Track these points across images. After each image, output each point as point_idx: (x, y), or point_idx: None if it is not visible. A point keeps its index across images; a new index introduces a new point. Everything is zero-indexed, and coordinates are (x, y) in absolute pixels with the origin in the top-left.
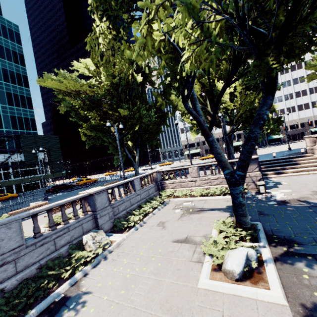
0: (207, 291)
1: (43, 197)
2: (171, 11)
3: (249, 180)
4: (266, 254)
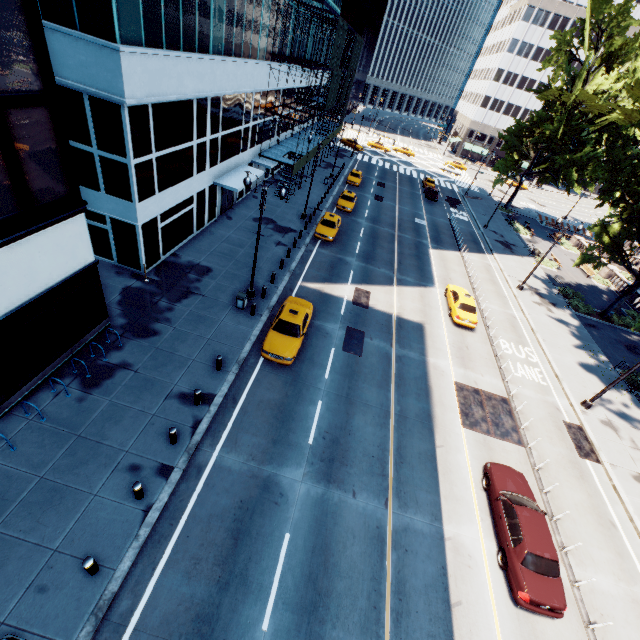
0: None
1: (486, 226)
2: None
3: None
4: None
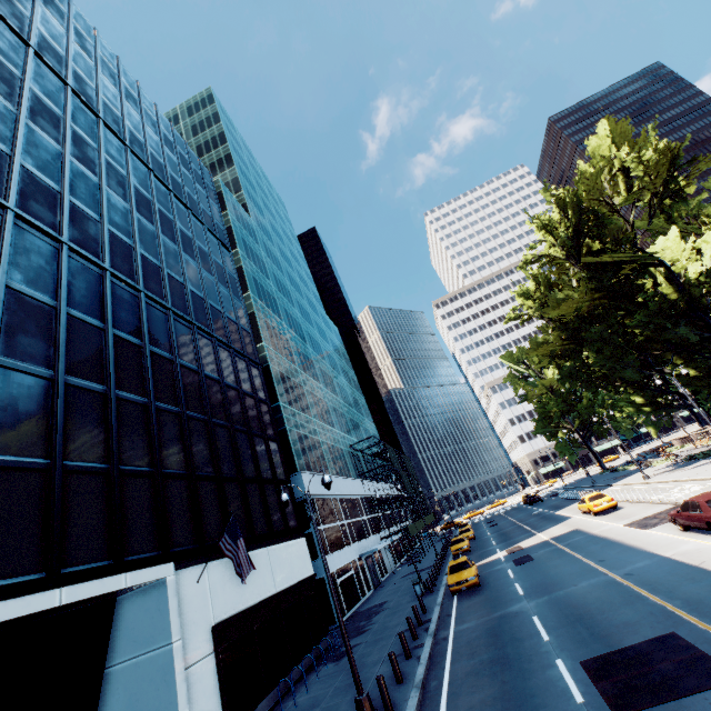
0: None
1: (593, 481)
2: None
3: None
4: None
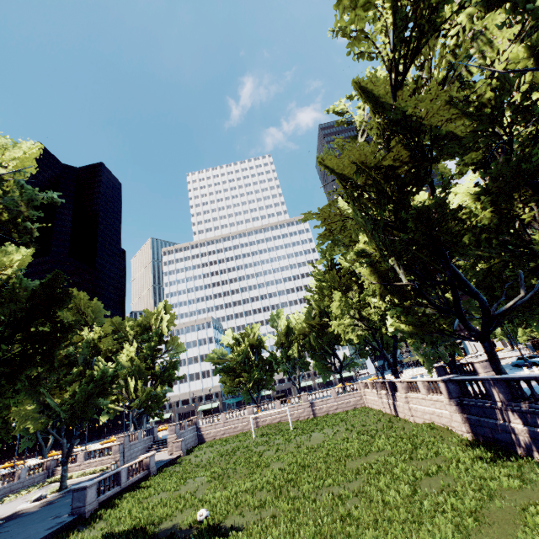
0: (19, 508)
1: None
2: (27, 421)
3: (113, 461)
4: (54, 494)
